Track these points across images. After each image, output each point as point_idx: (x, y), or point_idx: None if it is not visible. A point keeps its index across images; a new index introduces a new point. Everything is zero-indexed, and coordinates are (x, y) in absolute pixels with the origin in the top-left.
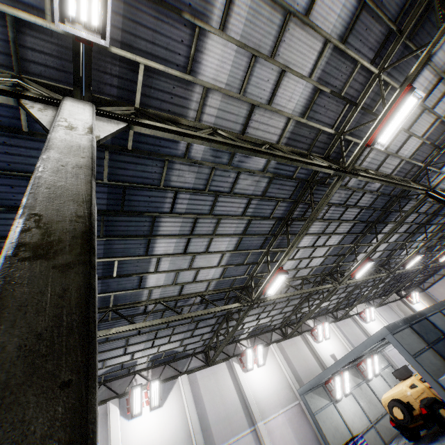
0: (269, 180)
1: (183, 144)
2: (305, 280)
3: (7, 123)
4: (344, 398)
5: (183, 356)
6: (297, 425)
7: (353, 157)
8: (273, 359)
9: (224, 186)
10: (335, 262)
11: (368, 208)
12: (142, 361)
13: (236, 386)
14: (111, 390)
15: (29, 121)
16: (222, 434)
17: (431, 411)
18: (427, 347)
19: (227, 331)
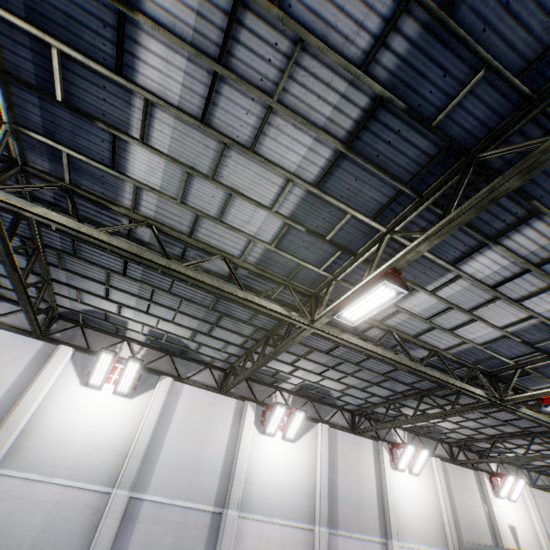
0: None
1: None
2: None
3: None
4: None
5: (329, 403)
6: None
7: None
8: (430, 477)
9: None
10: None
11: None
12: (294, 381)
13: (377, 477)
14: (251, 391)
15: None
16: (348, 521)
17: None
18: None
19: (415, 411)
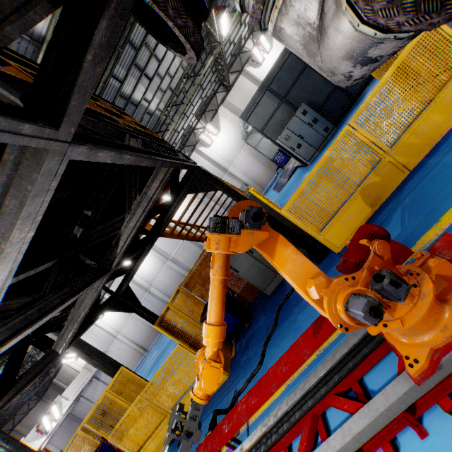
0: None
1: None
2: (190, 69)
3: None
4: None
5: None
6: (254, 152)
7: None
8: (225, 120)
9: None
10: None
11: None
12: None
13: (208, 160)
14: None
15: None
16: None
17: None
18: (278, 106)
19: None
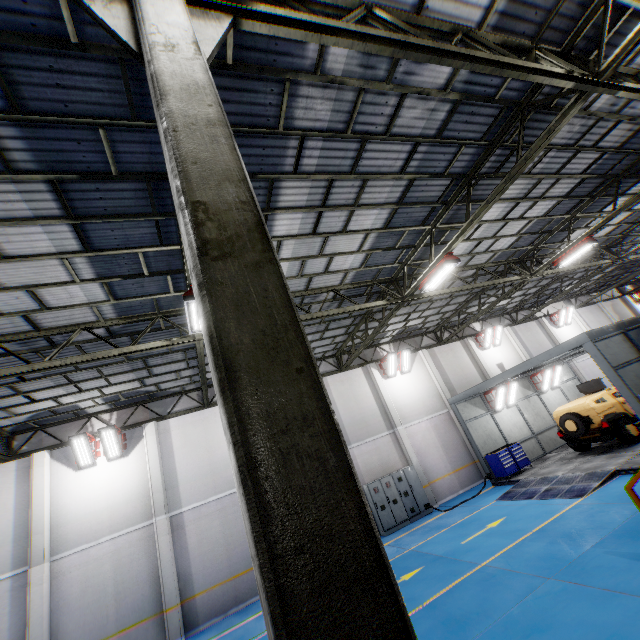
0: (452, 107)
1: (313, 46)
2: (481, 270)
3: (44, 30)
4: (505, 409)
5: None
6: (442, 432)
7: (620, 50)
8: (421, 367)
9: (377, 123)
10: (533, 243)
11: (616, 150)
12: None
13: (373, 392)
14: None
15: (74, 22)
16: (358, 435)
17: (614, 426)
18: (638, 358)
19: (366, 334)
